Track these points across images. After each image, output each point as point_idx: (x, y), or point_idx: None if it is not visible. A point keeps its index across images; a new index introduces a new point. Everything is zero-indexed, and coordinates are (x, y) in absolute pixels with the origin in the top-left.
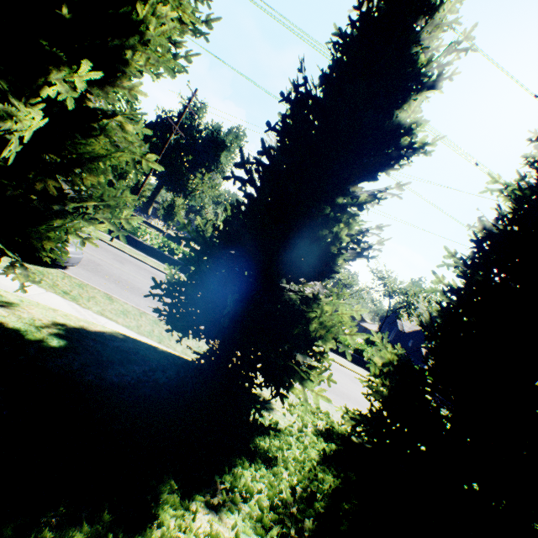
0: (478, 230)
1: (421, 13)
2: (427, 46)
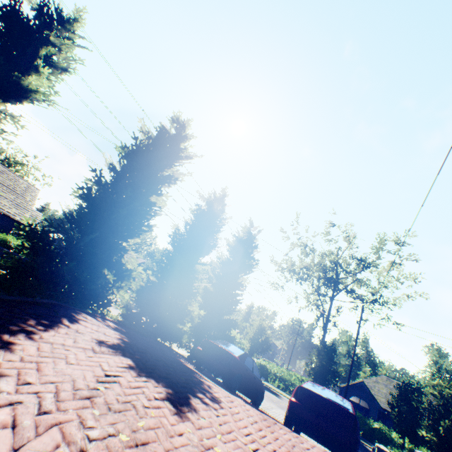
0: (108, 168)
1: (64, 30)
2: (61, 50)
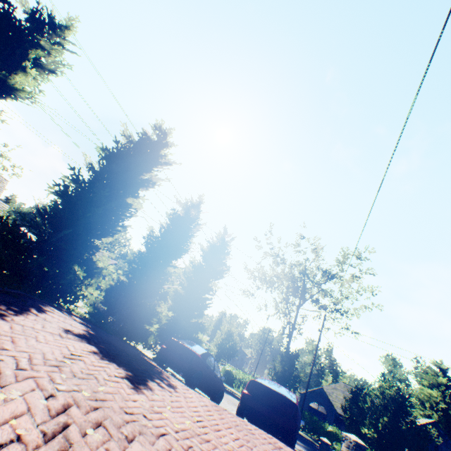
0: (87, 167)
1: (55, 35)
2: (50, 54)
